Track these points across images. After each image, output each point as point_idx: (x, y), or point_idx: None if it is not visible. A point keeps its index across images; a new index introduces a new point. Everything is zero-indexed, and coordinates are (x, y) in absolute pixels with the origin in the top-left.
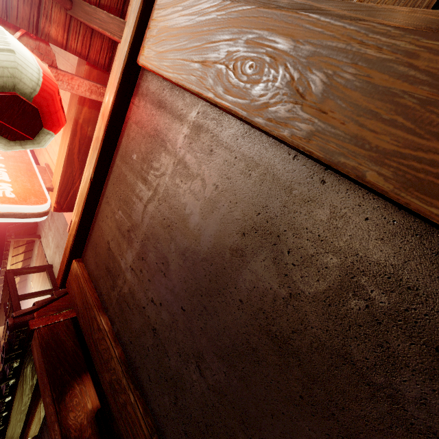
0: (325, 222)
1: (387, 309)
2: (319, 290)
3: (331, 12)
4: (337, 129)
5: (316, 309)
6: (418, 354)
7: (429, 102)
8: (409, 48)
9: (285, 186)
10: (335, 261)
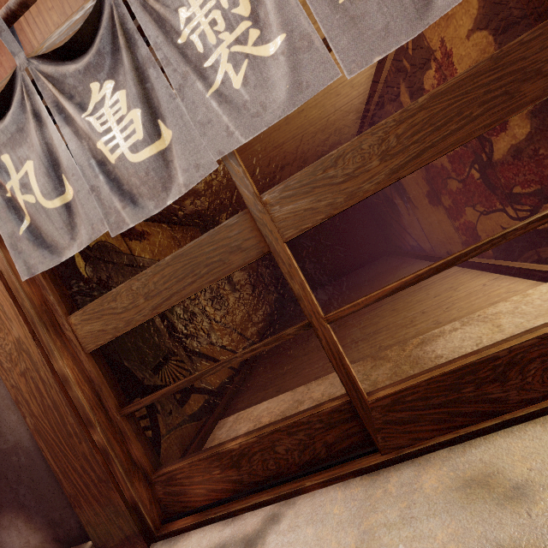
0: (14, 422)
1: (24, 464)
2: (4, 448)
3: (41, 335)
4: (23, 393)
5: (0, 455)
6: (28, 481)
7: (50, 407)
8: (52, 383)
9: (2, 395)
10: (13, 439)
